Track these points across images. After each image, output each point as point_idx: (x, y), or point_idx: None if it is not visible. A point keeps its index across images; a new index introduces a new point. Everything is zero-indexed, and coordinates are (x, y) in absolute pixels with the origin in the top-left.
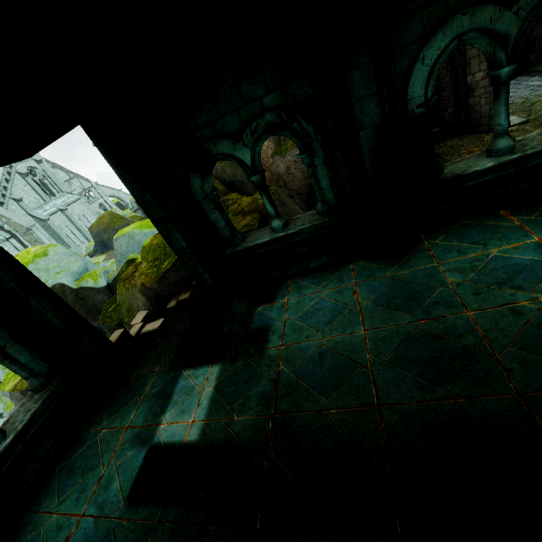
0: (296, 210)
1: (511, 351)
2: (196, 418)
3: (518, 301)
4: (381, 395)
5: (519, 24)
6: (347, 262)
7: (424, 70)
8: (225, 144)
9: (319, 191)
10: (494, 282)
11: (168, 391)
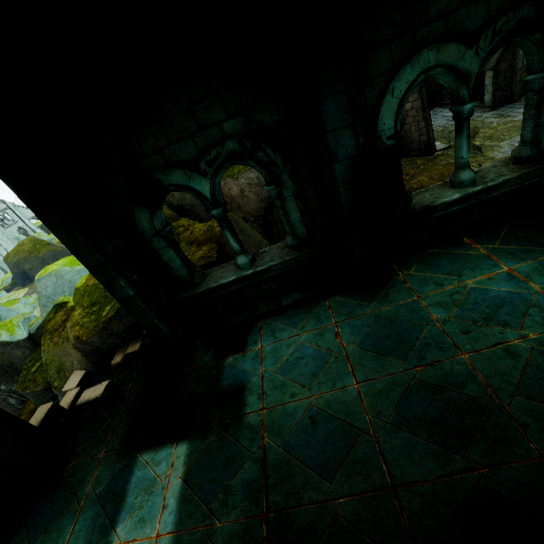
0: (256, 237)
1: (520, 402)
2: (161, 530)
3: (509, 339)
4: (394, 472)
5: (479, 63)
6: (322, 297)
7: (394, 102)
8: (179, 174)
9: (289, 224)
10: (480, 318)
11: (120, 489)
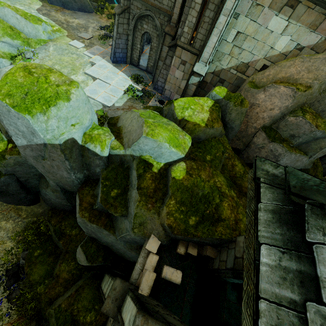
0: None
1: None
2: None
3: None
4: None
5: None
6: None
7: None
8: None
9: None
10: None
11: None
